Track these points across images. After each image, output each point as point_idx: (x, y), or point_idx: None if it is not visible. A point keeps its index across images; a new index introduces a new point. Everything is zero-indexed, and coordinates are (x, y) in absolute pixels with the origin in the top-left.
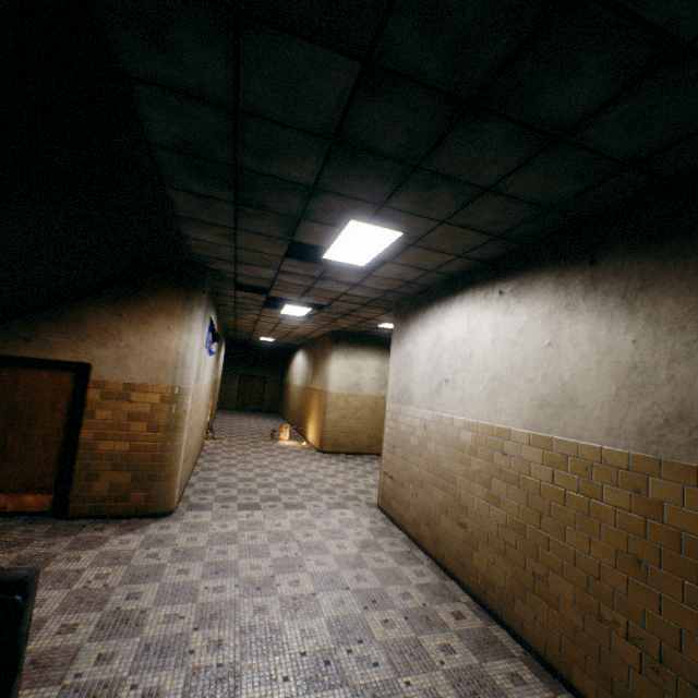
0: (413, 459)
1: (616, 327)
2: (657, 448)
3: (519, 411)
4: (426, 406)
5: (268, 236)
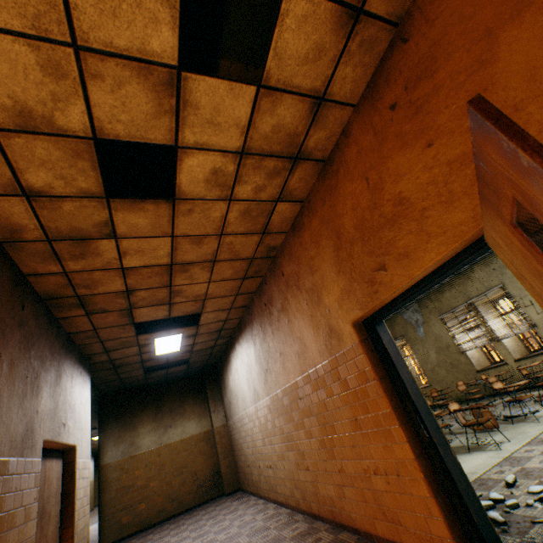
0: None
1: None
2: None
3: None
4: None
5: None
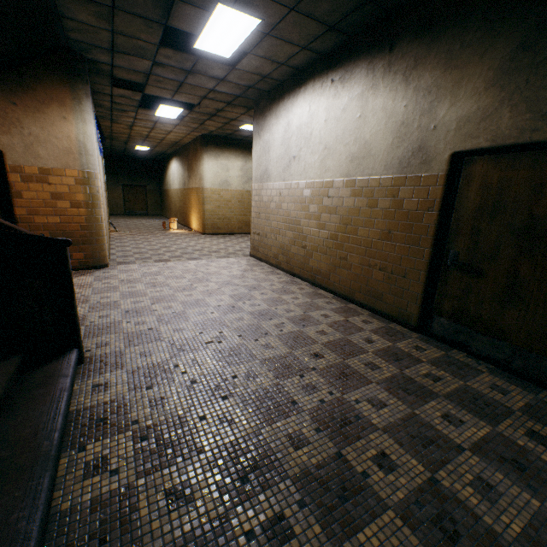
0: (273, 218)
1: (398, 98)
2: (406, 170)
3: (339, 167)
4: (281, 179)
5: (145, 18)
